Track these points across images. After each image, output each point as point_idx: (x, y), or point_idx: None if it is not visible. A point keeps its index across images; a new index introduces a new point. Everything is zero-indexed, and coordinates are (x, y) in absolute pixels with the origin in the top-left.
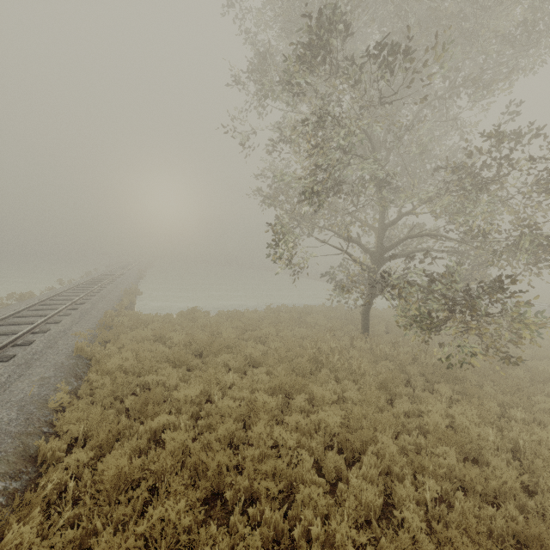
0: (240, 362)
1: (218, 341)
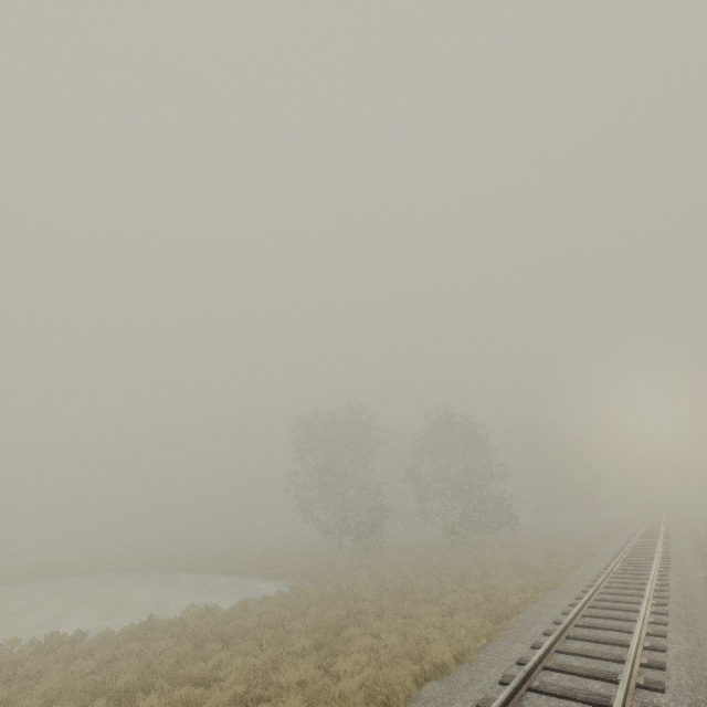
0: None
1: None
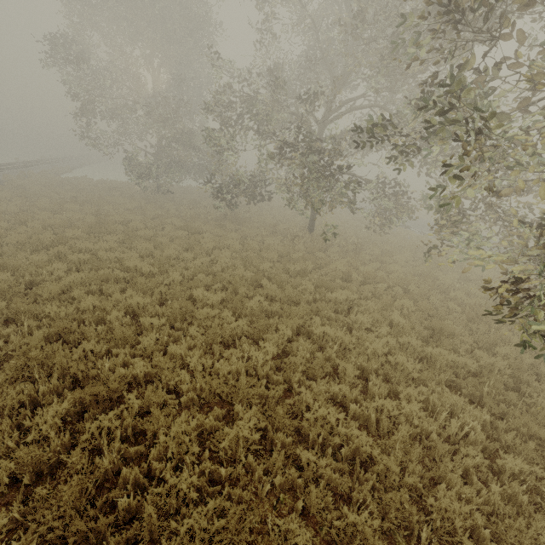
0: (71, 188)
1: (71, 183)
